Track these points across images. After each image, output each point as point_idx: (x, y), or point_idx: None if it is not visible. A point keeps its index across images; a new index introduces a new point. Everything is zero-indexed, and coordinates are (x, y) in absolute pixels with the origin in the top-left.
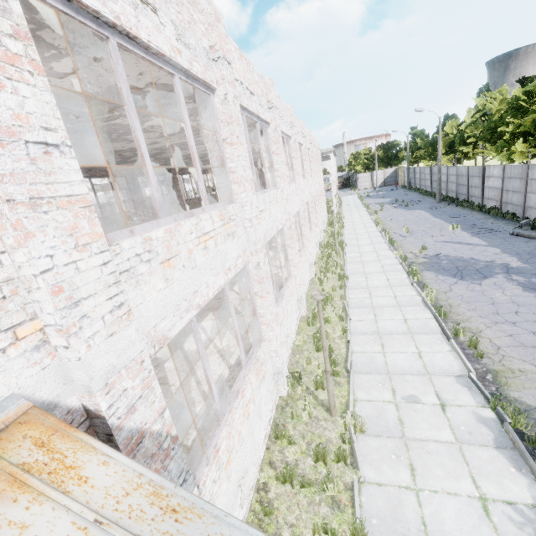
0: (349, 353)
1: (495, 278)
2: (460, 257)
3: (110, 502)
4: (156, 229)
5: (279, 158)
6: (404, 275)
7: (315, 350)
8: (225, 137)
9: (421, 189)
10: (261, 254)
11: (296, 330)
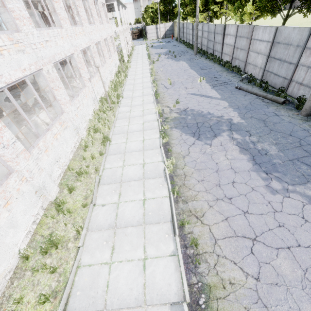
0: (70, 277)
1: (222, 137)
2: (201, 112)
3: None
4: None
5: None
6: (157, 135)
7: (36, 272)
8: None
9: (187, 42)
10: None
11: (31, 231)
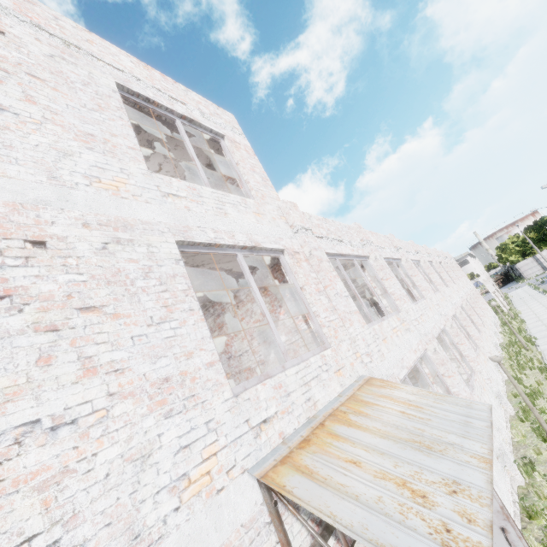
0: None
1: None
2: None
3: (414, 392)
4: (373, 326)
5: (417, 278)
6: None
7: (540, 440)
8: (382, 277)
9: None
10: (434, 342)
11: (508, 428)
